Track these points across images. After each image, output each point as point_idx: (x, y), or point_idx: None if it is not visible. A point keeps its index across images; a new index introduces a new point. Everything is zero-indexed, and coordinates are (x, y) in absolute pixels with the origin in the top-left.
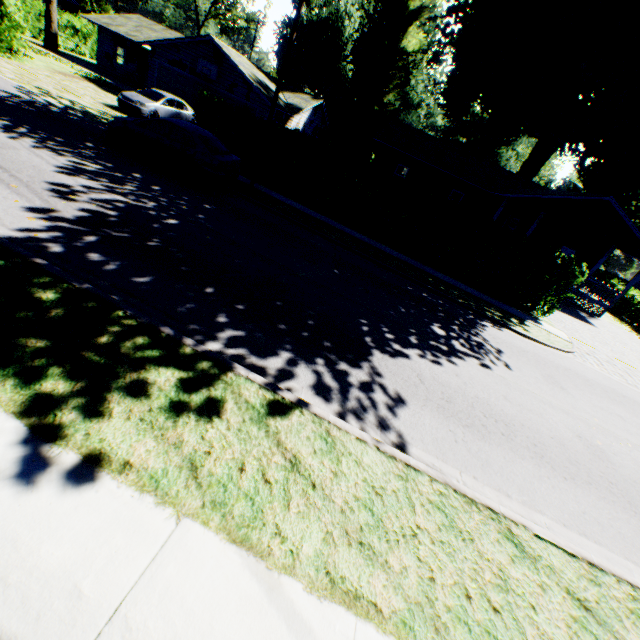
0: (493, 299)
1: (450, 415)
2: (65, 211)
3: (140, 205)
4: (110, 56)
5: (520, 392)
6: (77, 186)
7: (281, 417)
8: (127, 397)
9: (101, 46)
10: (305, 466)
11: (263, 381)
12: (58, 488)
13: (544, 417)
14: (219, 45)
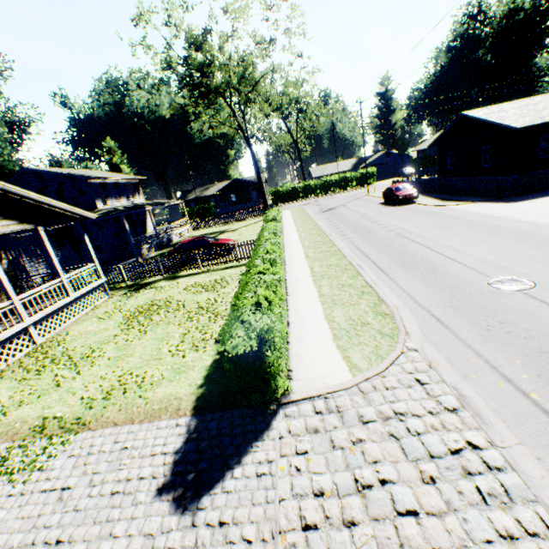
0: None
1: None
2: None
3: None
4: None
5: None
6: None
7: None
8: None
9: None
10: None
11: None
12: None
13: None
14: (390, 152)
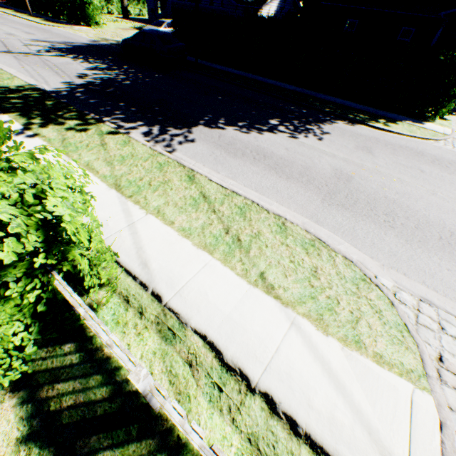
0: (378, 110)
1: (221, 149)
2: (78, 82)
3: (116, 78)
4: (153, 10)
5: (308, 149)
6: (90, 74)
7: (112, 135)
8: (57, 125)
9: (148, 5)
10: (108, 146)
11: (115, 127)
12: (23, 138)
13: (312, 159)
14: None
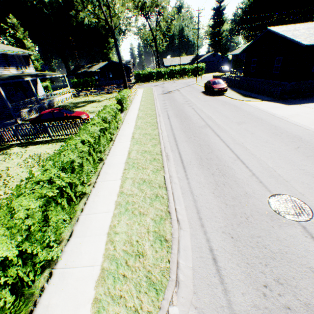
0: None
1: None
2: None
3: None
4: None
5: None
6: None
7: None
8: None
9: None
10: None
11: None
12: None
13: None
14: (216, 53)
